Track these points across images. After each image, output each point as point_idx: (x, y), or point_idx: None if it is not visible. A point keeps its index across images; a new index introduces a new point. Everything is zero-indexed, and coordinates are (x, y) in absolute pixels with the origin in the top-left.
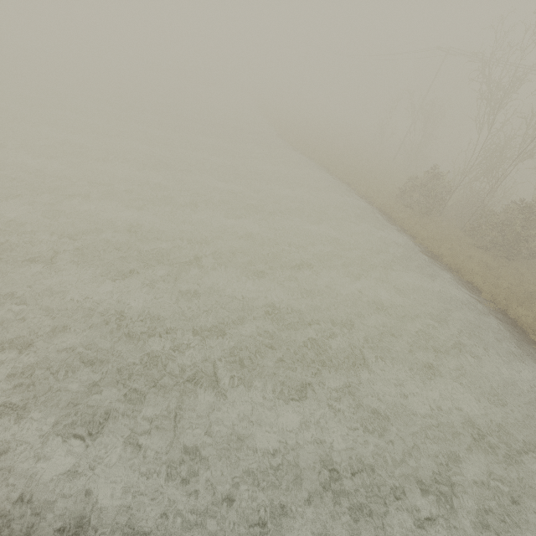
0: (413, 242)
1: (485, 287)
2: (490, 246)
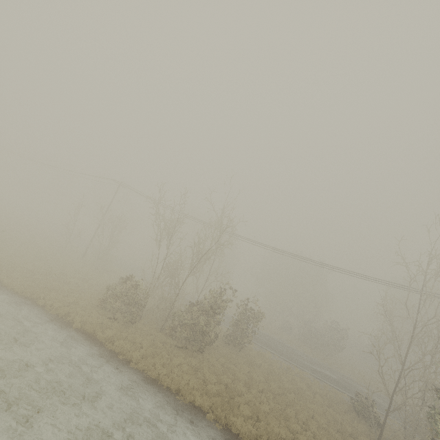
0: (128, 370)
1: (205, 403)
2: (184, 340)
